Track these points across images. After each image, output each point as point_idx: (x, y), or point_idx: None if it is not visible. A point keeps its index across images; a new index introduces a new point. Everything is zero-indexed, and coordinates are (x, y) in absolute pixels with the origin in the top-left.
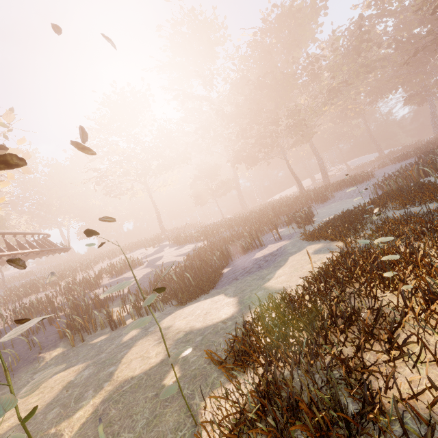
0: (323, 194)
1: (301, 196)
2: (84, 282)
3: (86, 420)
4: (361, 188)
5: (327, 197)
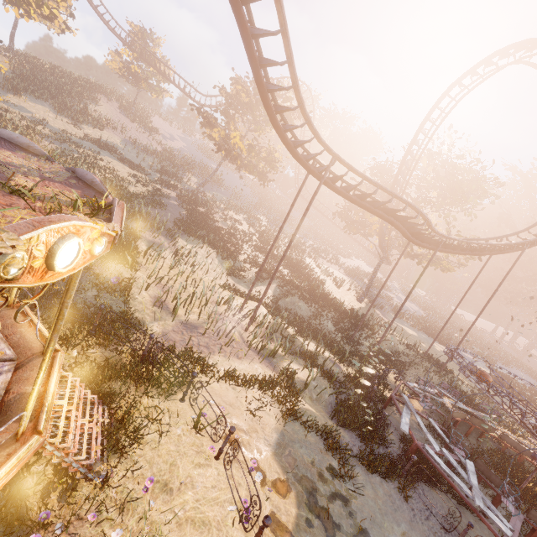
0: (508, 361)
1: (494, 347)
2: (380, 284)
3: (440, 351)
4: (532, 382)
5: (508, 365)
